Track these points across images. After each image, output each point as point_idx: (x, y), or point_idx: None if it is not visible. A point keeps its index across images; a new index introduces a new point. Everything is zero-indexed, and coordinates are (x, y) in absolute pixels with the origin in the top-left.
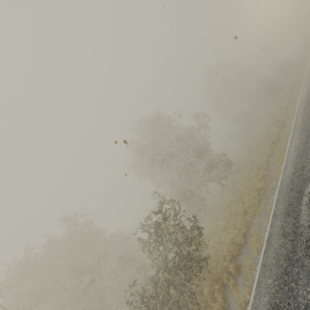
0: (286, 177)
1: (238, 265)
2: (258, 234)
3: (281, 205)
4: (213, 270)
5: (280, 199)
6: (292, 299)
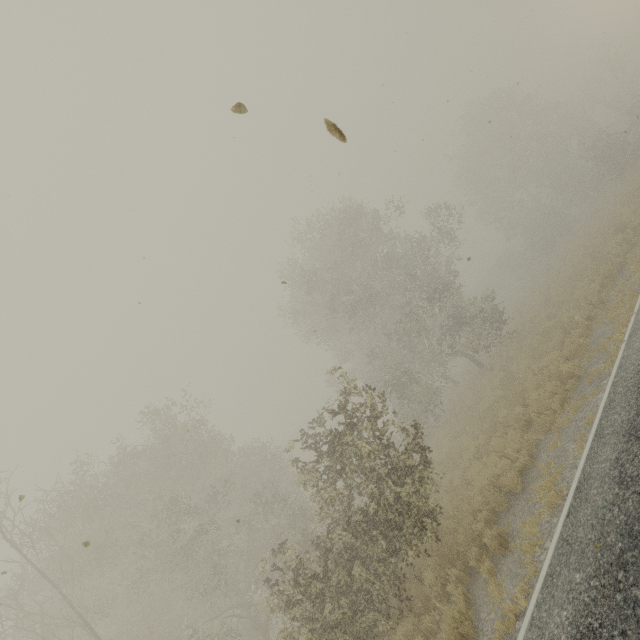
0: (635, 353)
1: (503, 534)
2: (556, 473)
3: (619, 413)
4: (448, 536)
5: (617, 402)
6: (633, 624)
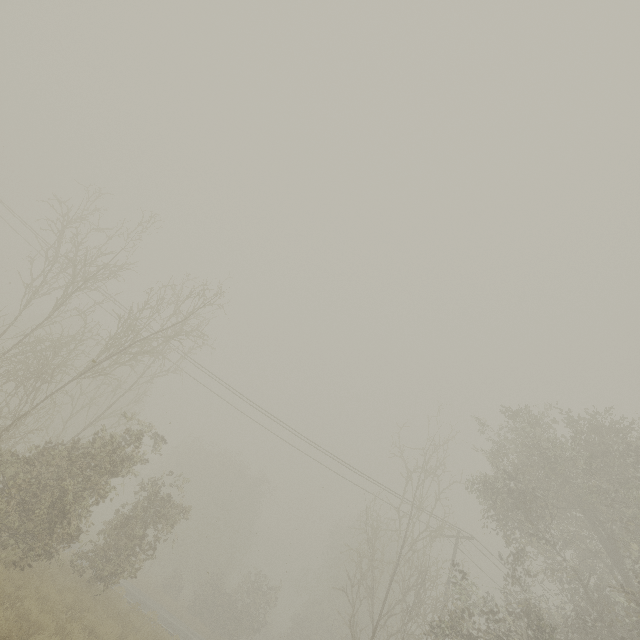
0: None
1: None
2: None
3: None
4: None
5: None
6: None
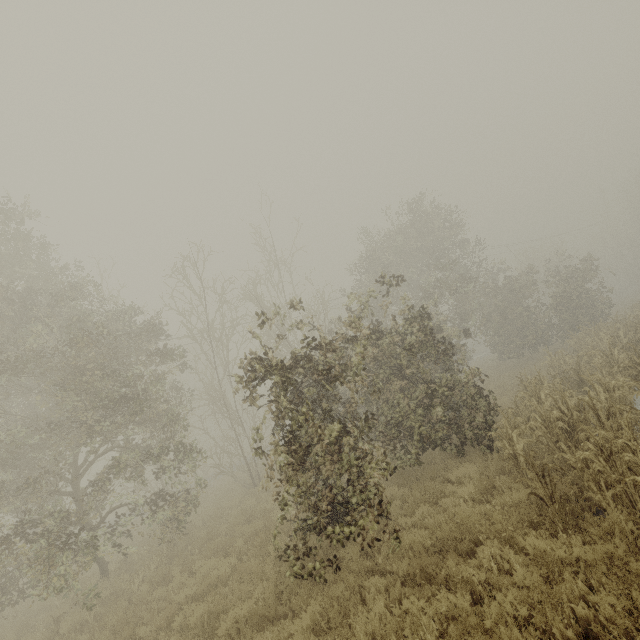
0: None
1: None
2: None
3: None
4: None
5: None
6: None
